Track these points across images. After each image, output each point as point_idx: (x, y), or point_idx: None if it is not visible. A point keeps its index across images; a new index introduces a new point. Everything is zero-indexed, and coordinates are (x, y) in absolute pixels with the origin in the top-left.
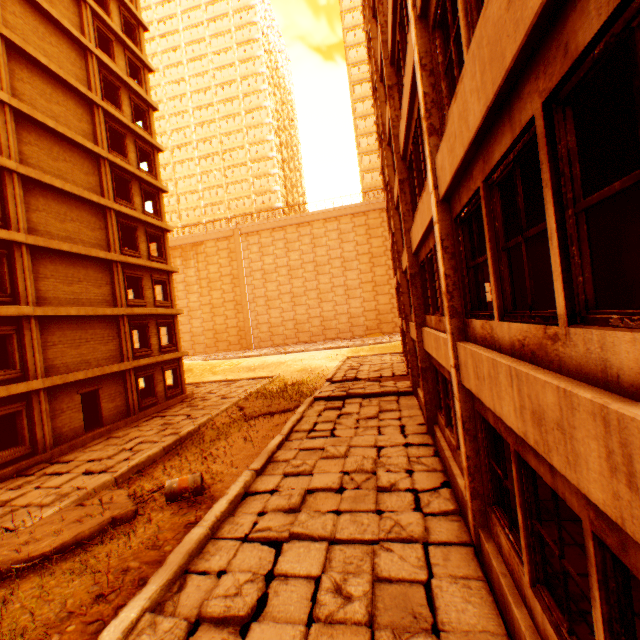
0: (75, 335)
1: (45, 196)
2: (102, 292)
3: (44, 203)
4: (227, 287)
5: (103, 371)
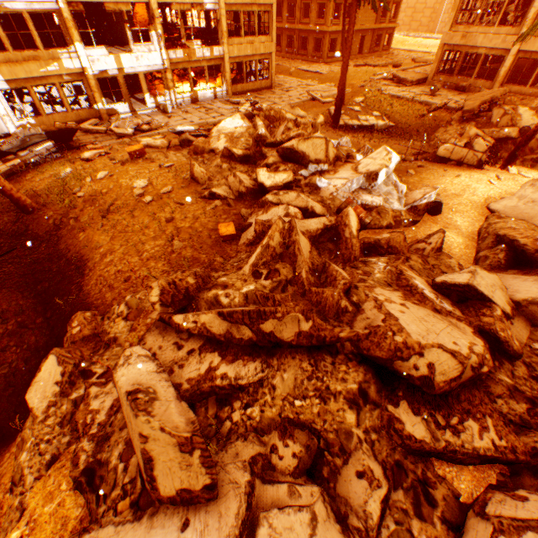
0: (366, 7)
1: None
2: None
3: None
4: None
5: (369, 28)
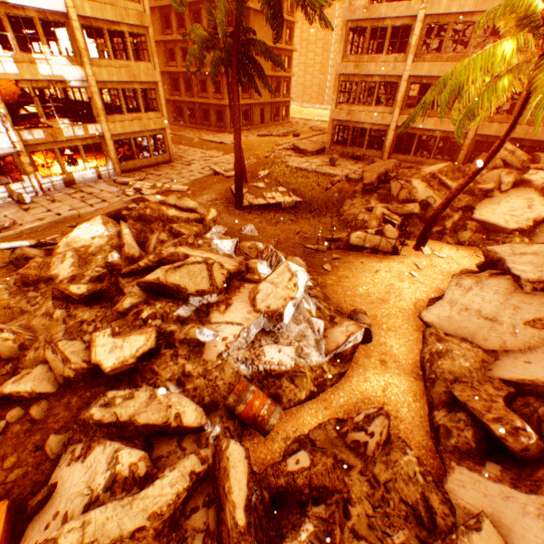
0: (260, 84)
1: (257, 17)
2: (268, 64)
3: (257, 21)
4: (318, 51)
5: (266, 101)
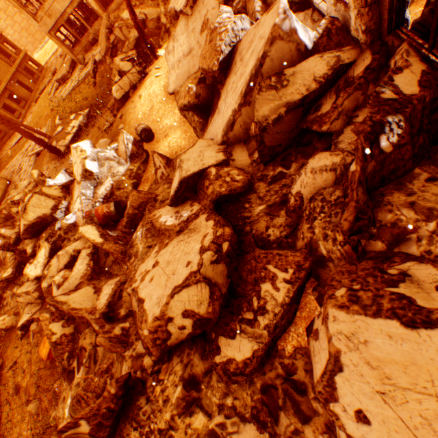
0: None
1: None
2: None
3: None
4: None
5: (12, 73)
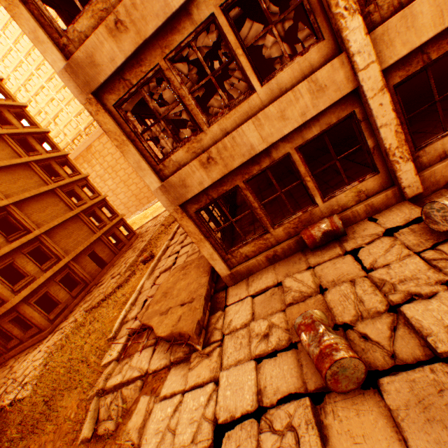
0: (65, 233)
1: None
2: (61, 207)
3: None
4: (124, 166)
5: (90, 242)
